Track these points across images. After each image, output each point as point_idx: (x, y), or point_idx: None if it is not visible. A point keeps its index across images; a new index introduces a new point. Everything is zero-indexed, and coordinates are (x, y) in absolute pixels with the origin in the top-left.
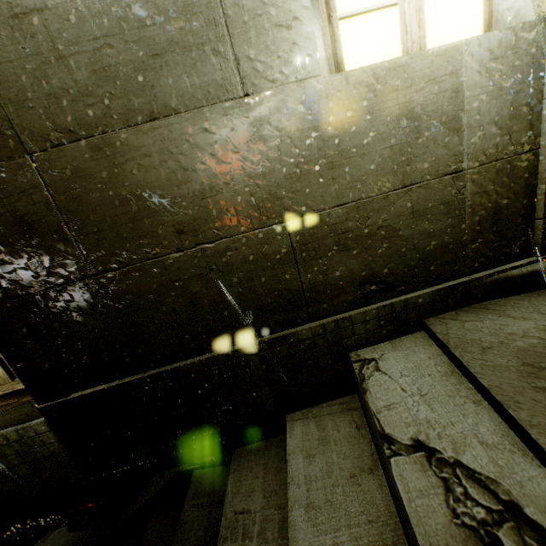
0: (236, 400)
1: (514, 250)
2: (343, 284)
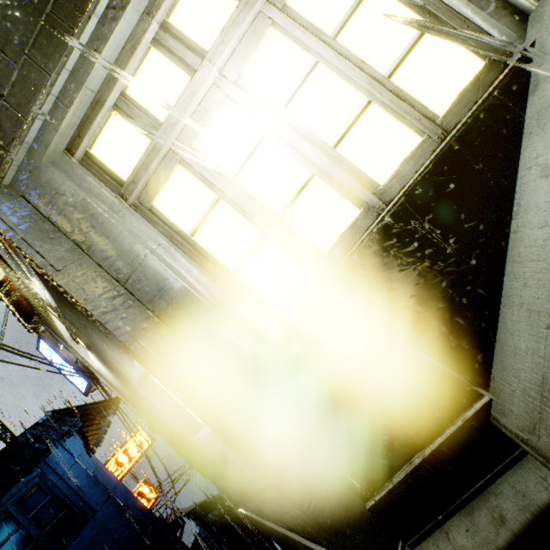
0: (284, 543)
1: None
2: (273, 516)
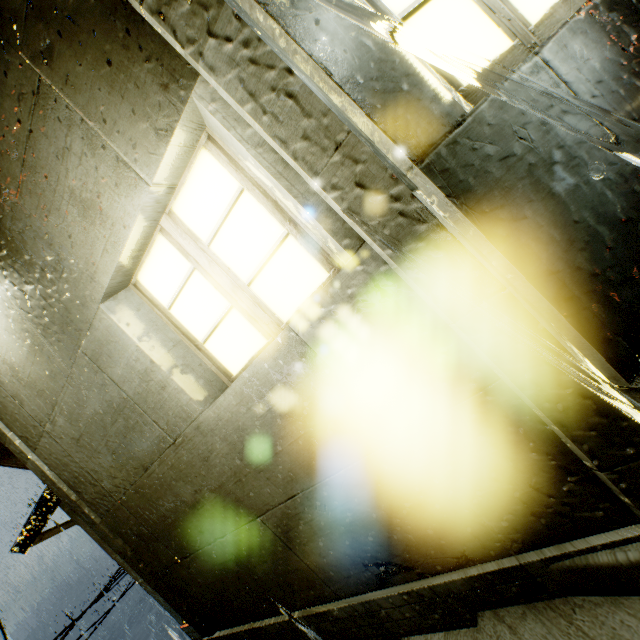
0: None
1: (585, 515)
2: (346, 565)
